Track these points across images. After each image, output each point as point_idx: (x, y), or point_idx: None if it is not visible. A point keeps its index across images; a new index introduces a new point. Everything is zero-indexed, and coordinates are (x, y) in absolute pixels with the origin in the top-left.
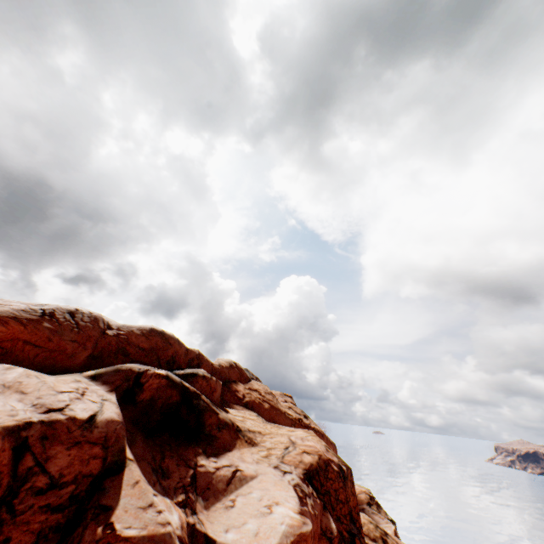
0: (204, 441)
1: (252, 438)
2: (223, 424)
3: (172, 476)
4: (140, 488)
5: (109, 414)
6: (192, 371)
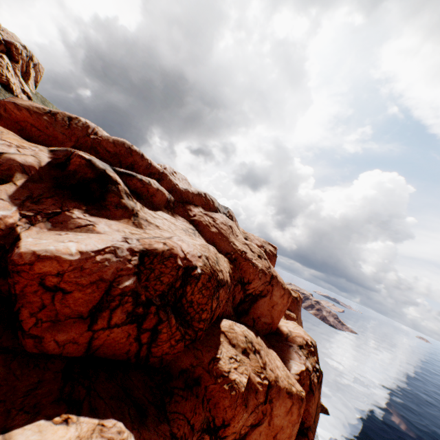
0: (94, 206)
1: (142, 224)
2: (122, 206)
3: (41, 205)
4: None
5: (15, 157)
6: (131, 173)
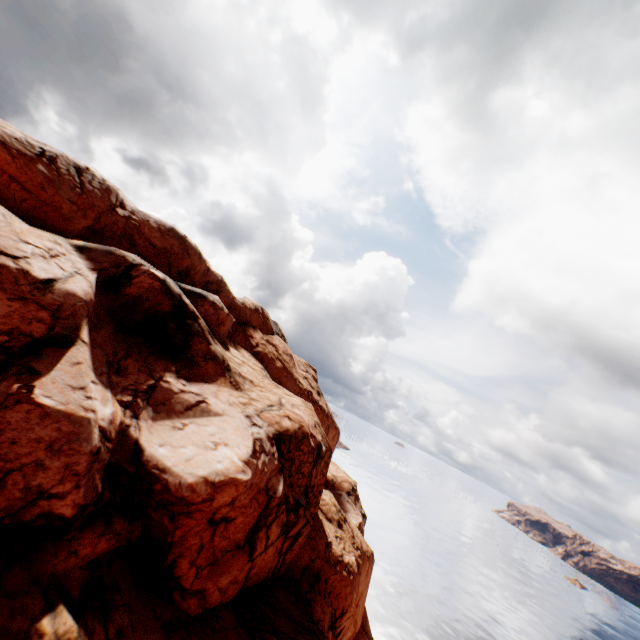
0: (182, 362)
1: (239, 382)
2: (212, 356)
3: (128, 377)
4: (79, 369)
5: (73, 287)
6: (201, 292)
